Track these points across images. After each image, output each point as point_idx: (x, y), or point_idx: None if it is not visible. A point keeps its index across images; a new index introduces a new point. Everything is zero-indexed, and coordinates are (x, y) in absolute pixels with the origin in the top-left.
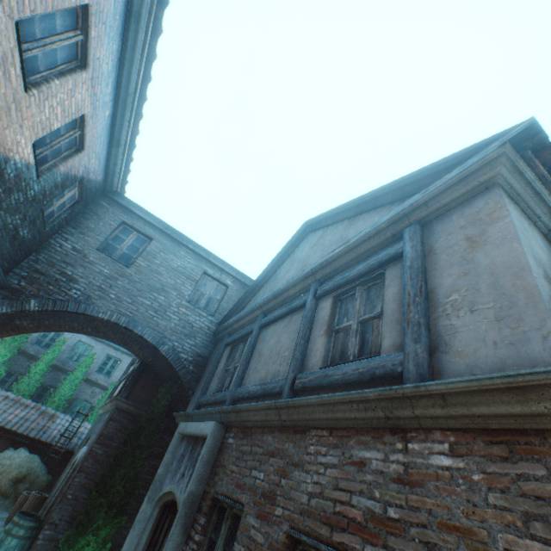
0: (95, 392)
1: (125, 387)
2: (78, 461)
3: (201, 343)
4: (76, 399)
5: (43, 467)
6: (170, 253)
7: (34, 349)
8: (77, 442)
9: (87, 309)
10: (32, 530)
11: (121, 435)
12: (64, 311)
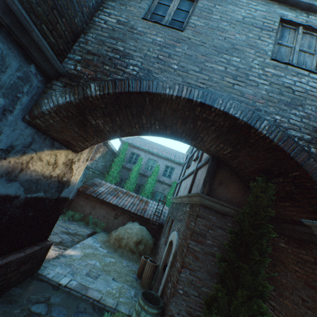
0: (164, 187)
1: (203, 184)
2: (175, 248)
3: (314, 113)
4: (155, 191)
5: (149, 234)
6: (227, 4)
7: (128, 165)
8: (163, 218)
9: (150, 86)
10: (156, 316)
11: (212, 232)
12: (125, 92)
